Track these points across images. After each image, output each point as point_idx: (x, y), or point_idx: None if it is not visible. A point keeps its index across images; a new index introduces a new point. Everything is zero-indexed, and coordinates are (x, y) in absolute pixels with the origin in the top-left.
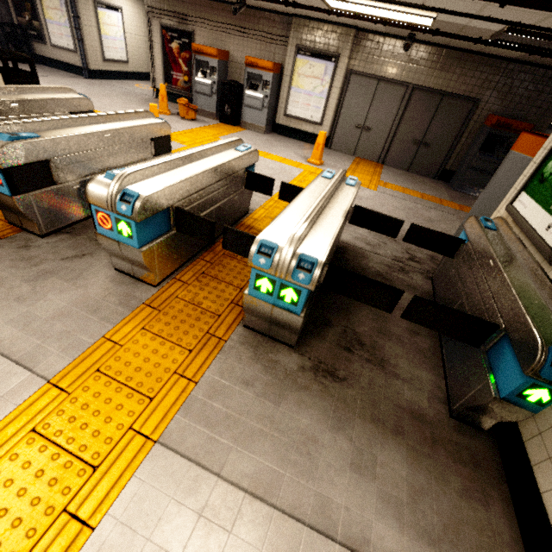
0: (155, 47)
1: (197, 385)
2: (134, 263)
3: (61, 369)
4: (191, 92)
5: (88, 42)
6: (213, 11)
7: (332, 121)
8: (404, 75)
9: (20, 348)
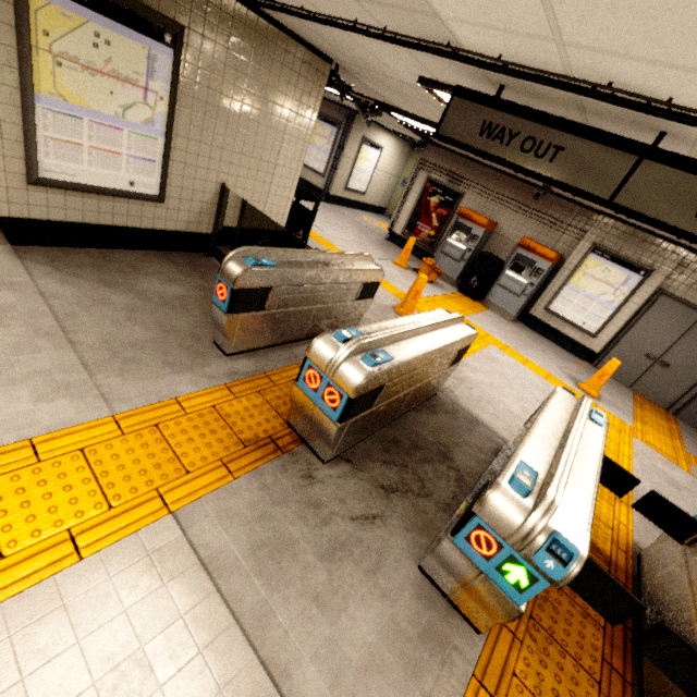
0: (411, 195)
1: None
2: (474, 596)
3: None
4: (431, 247)
5: (340, 171)
6: (496, 182)
7: (611, 336)
8: None
9: None
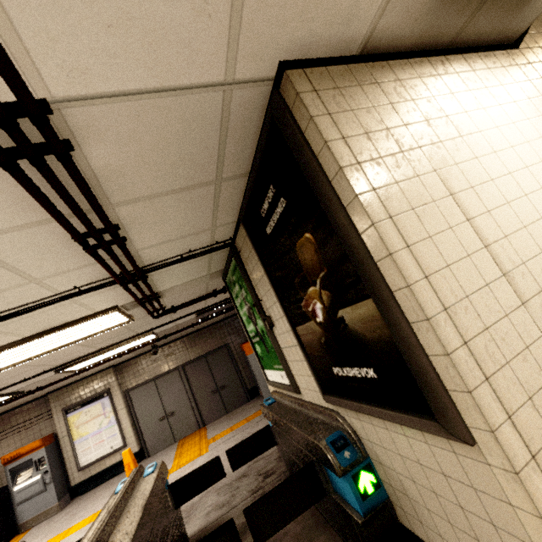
0: None
1: None
2: None
3: None
4: None
5: None
6: None
7: (135, 433)
8: (170, 365)
9: None
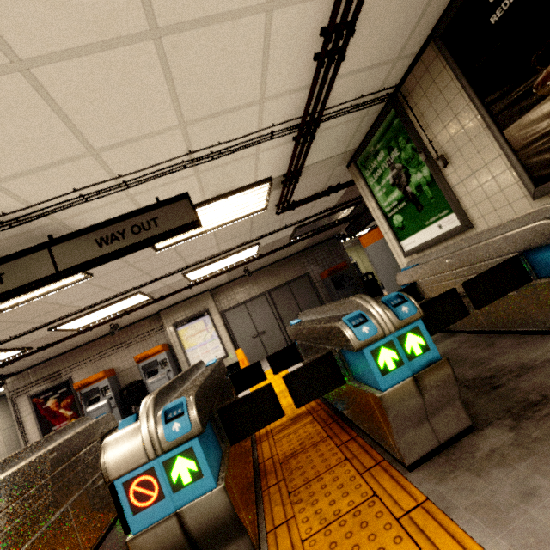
0: (26, 419)
1: None
2: (210, 544)
3: None
4: None
5: None
6: (86, 351)
7: (233, 347)
8: (257, 291)
9: None
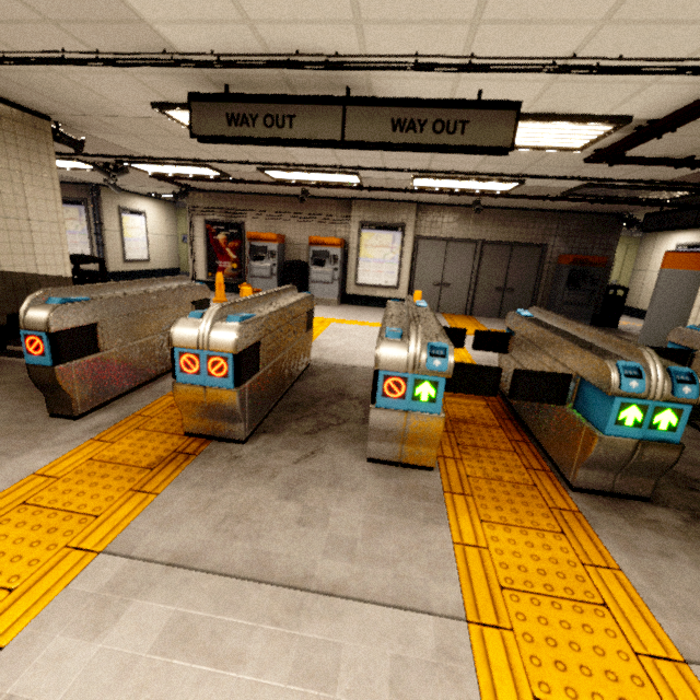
0: (197, 240)
1: (624, 573)
2: (413, 440)
3: (460, 599)
4: (240, 278)
5: (109, 246)
6: (265, 204)
7: (407, 283)
8: (471, 234)
9: (377, 585)
